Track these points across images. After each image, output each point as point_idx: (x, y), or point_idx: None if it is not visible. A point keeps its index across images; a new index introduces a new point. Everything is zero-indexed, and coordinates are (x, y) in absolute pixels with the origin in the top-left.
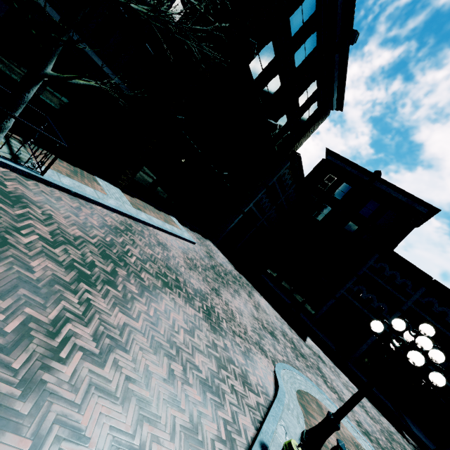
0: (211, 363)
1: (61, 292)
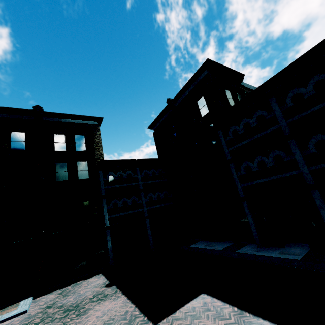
0: None
1: None
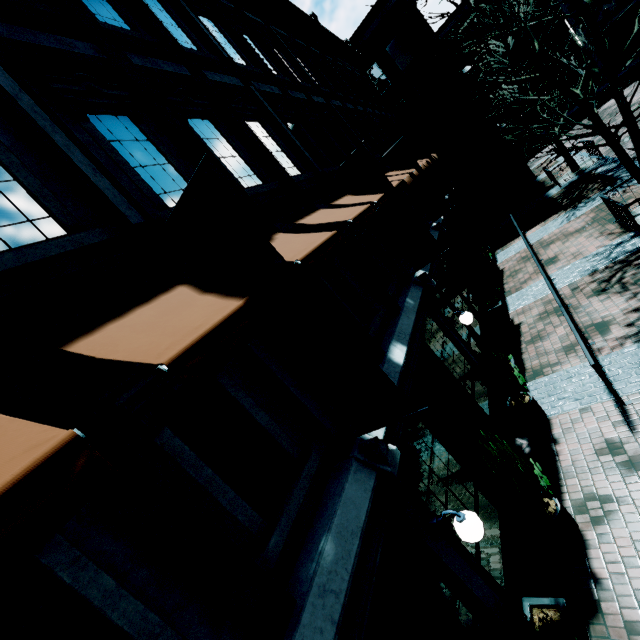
0: None
1: None
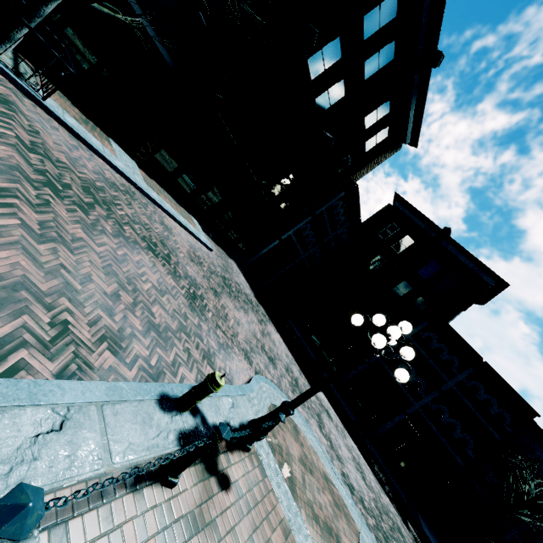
0: (172, 322)
1: (20, 179)
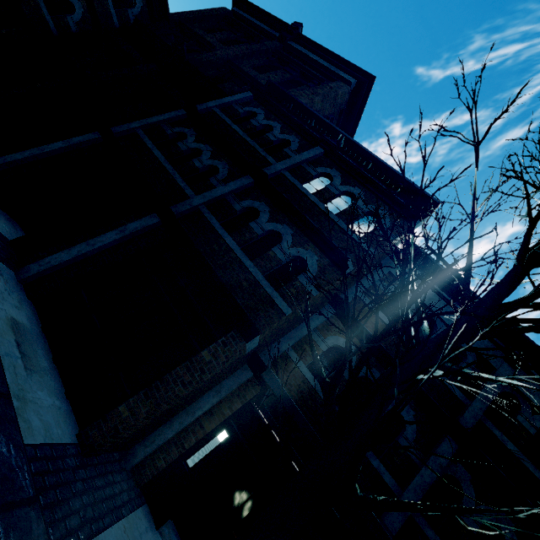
0: None
1: None
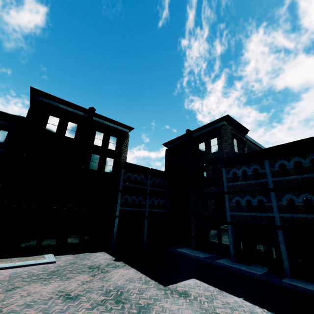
0: None
1: None
